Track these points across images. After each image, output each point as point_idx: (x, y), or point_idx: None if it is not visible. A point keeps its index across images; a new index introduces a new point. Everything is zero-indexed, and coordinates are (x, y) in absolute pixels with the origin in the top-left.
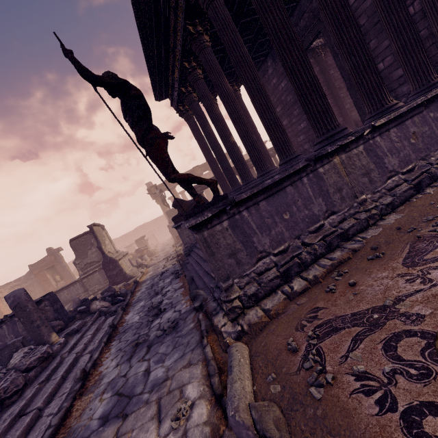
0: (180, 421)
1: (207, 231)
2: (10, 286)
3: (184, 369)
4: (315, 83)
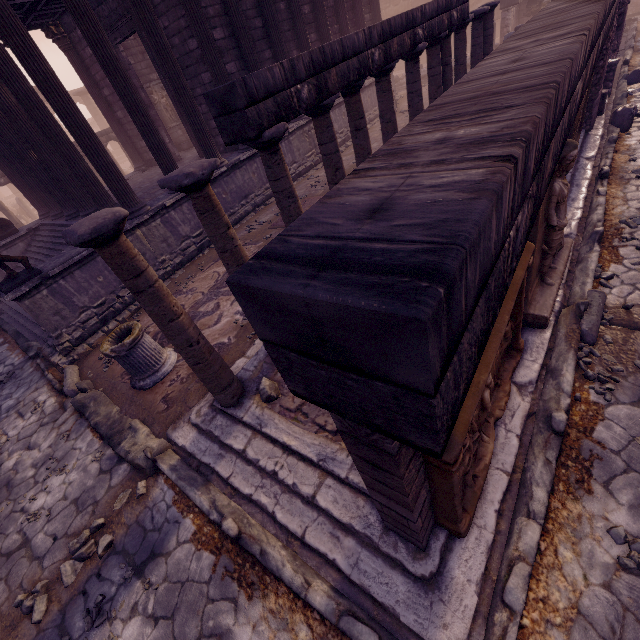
0: (38, 410)
1: (28, 300)
2: None
3: (33, 393)
4: (111, 169)
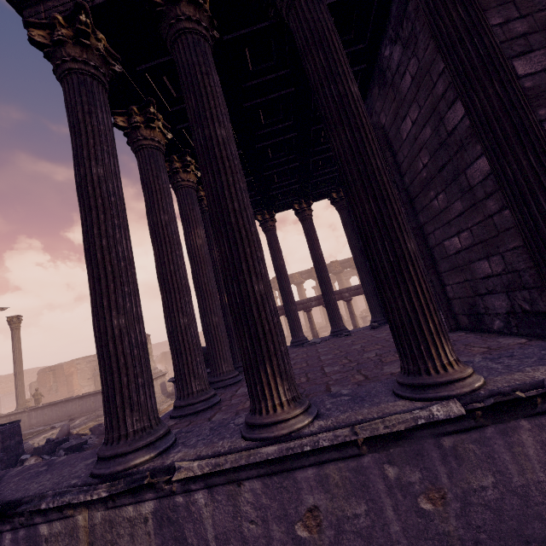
0: None
1: None
2: (89, 359)
3: None
4: (104, 343)
